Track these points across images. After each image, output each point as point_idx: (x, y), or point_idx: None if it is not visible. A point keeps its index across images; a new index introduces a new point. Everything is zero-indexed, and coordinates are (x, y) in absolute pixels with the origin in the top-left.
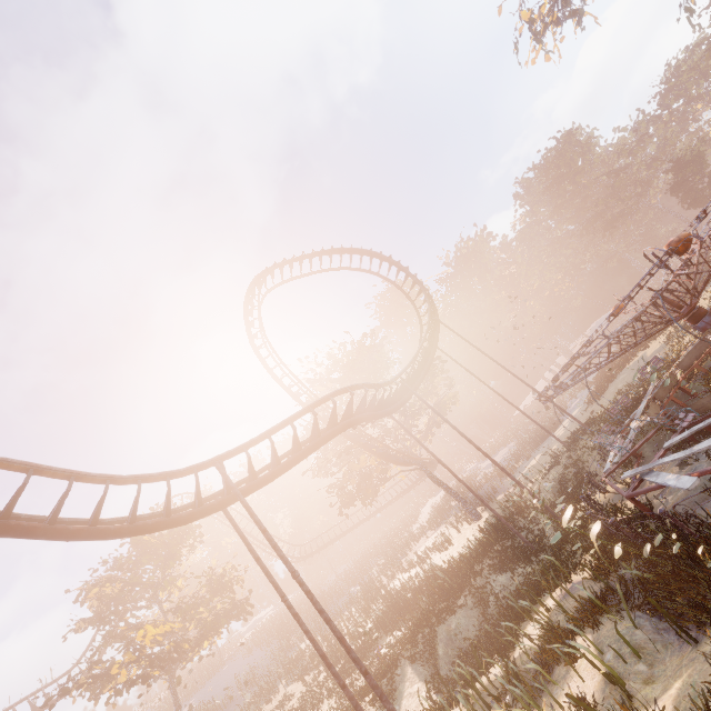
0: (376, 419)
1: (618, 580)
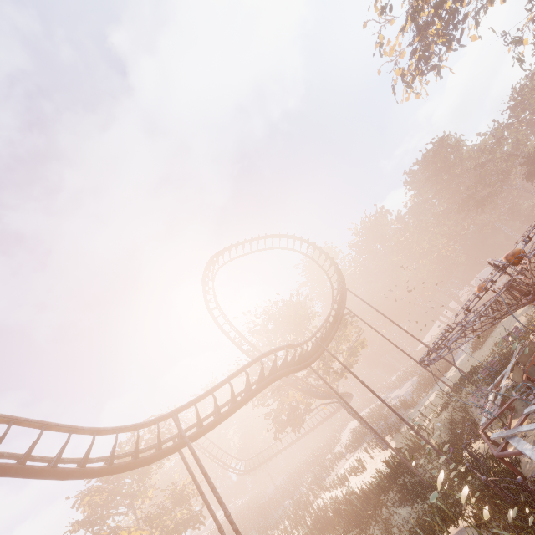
0: (295, 372)
1: None
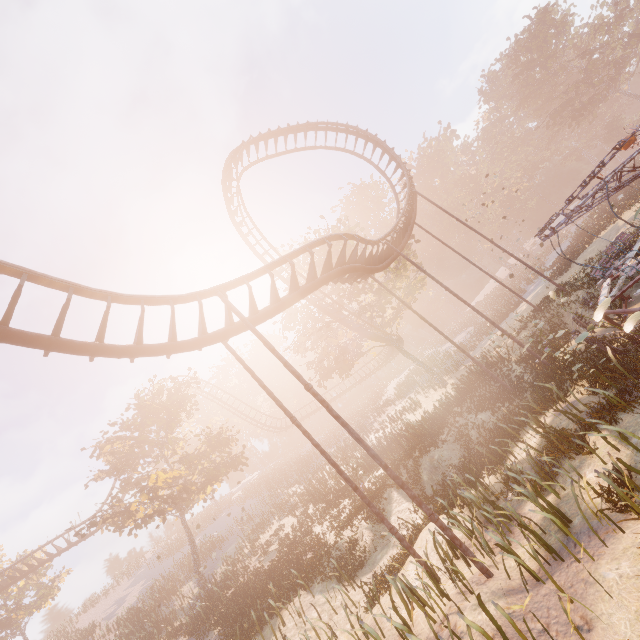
0: (365, 272)
1: (636, 381)
